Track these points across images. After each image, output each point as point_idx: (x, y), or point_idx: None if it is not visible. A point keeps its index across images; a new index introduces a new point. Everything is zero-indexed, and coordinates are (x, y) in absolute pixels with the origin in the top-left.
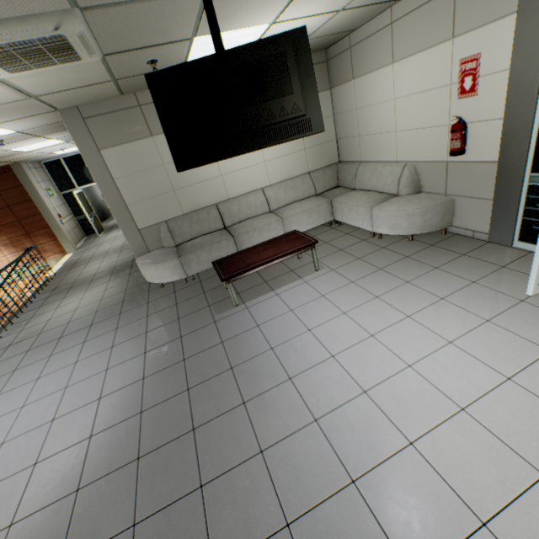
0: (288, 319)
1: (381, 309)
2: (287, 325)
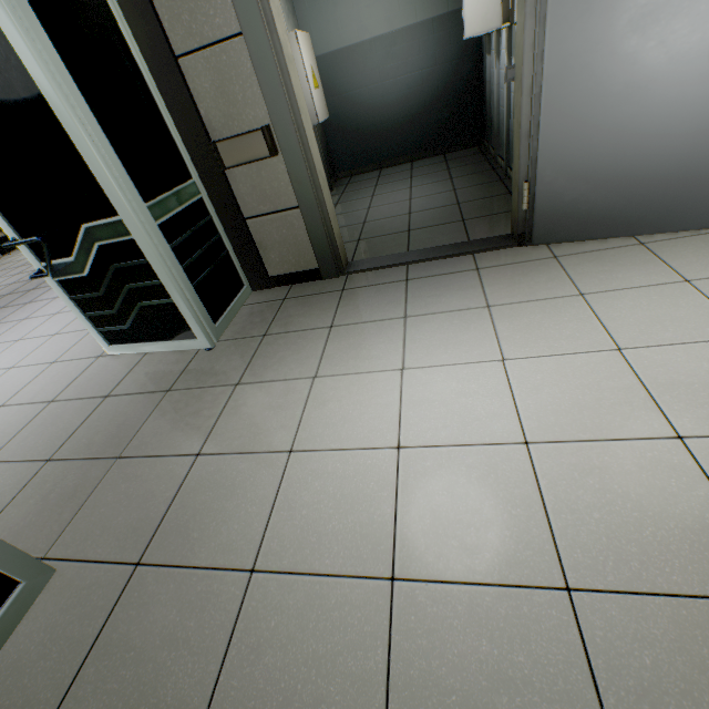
0: (41, 305)
1: (66, 320)
2: (31, 310)
